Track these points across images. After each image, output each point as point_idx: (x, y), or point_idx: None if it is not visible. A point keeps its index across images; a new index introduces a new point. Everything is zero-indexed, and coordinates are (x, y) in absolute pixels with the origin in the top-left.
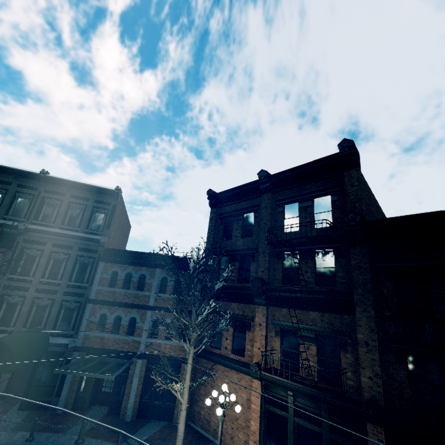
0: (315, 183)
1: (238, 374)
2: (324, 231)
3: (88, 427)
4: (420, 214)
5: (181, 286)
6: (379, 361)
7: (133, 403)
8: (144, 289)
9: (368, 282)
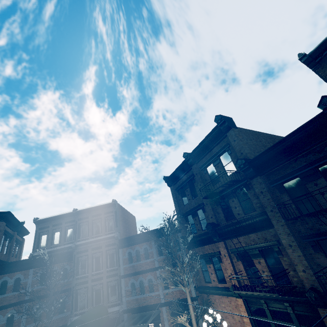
0: (215, 147)
1: (228, 298)
2: (233, 176)
3: None
4: (275, 144)
5: None
6: (303, 256)
7: None
8: (149, 257)
9: (270, 201)
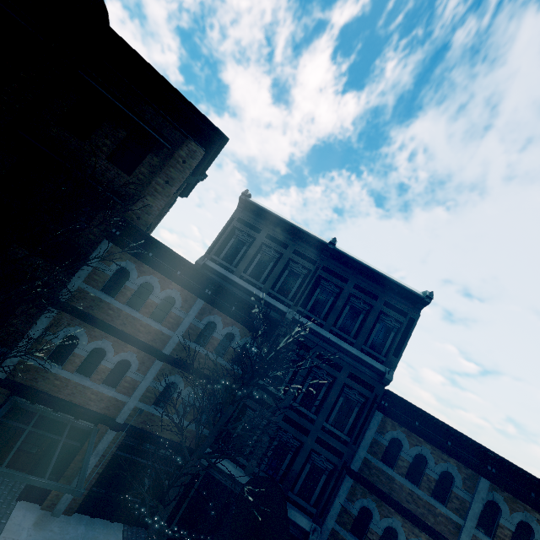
0: None
1: None
2: None
3: None
4: None
5: None
6: None
7: None
8: (448, 504)
9: None
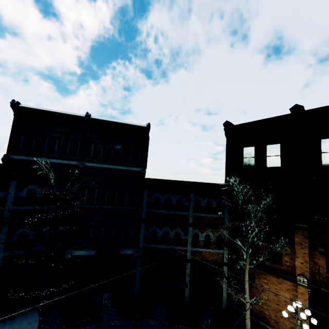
0: None
1: (278, 278)
2: None
3: (164, 313)
4: None
5: (212, 206)
6: None
7: (188, 293)
8: (182, 210)
9: None
